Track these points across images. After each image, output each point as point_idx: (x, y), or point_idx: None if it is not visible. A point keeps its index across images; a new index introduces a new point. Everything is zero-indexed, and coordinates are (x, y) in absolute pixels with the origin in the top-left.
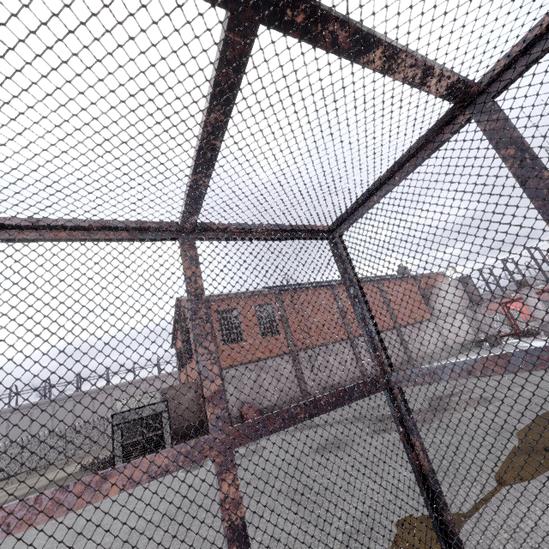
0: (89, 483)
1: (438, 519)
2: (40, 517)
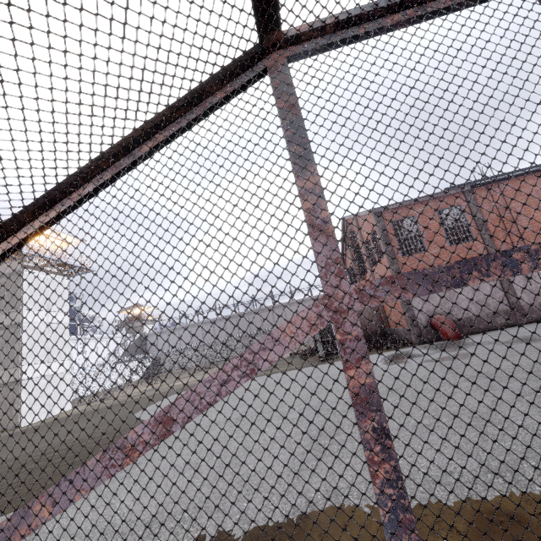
0: (527, 251)
1: None
2: (488, 275)
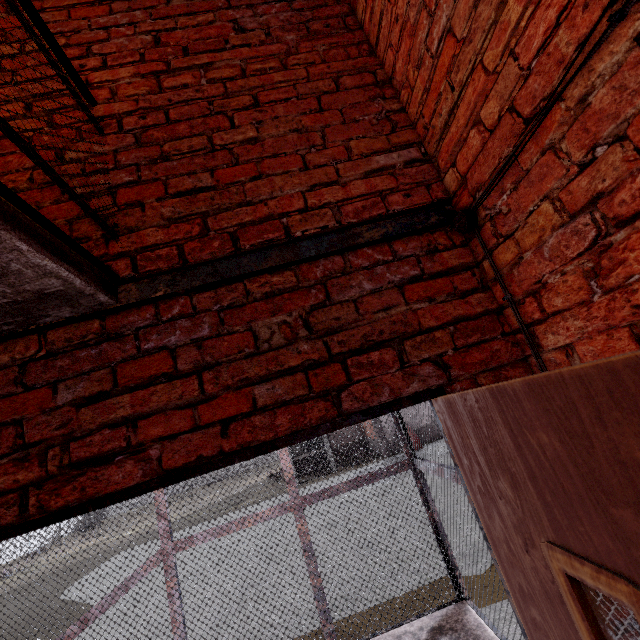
0: (239, 521)
1: (444, 553)
2: (225, 533)
